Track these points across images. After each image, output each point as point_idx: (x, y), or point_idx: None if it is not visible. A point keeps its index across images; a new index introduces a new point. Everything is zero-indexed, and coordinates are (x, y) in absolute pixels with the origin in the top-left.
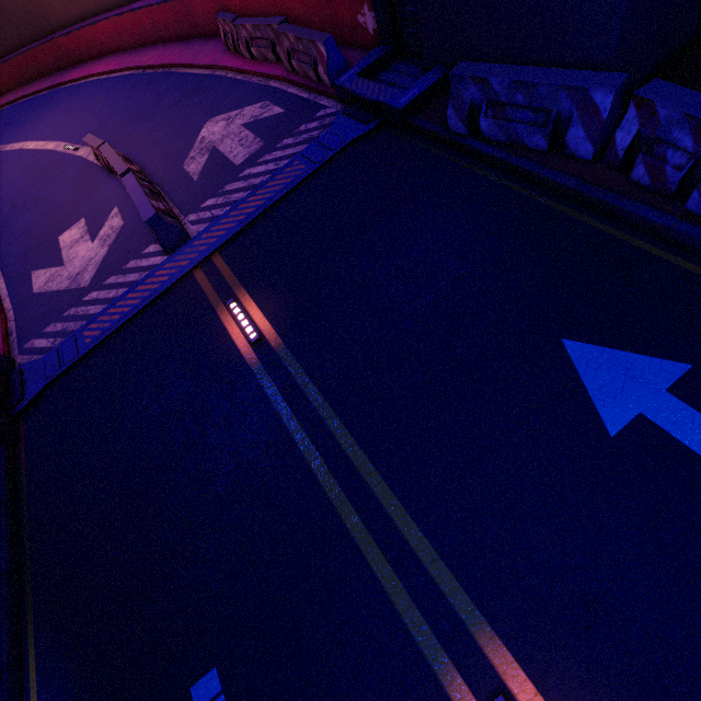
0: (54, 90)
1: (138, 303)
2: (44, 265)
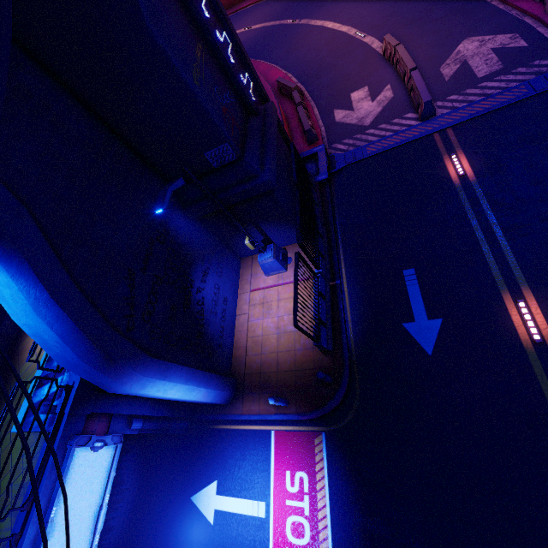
0: None
1: (399, 142)
2: (341, 108)
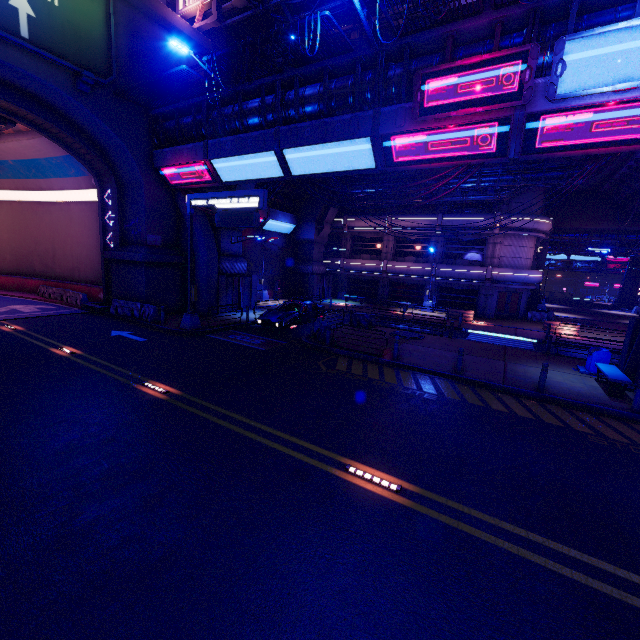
0: None
1: None
2: None
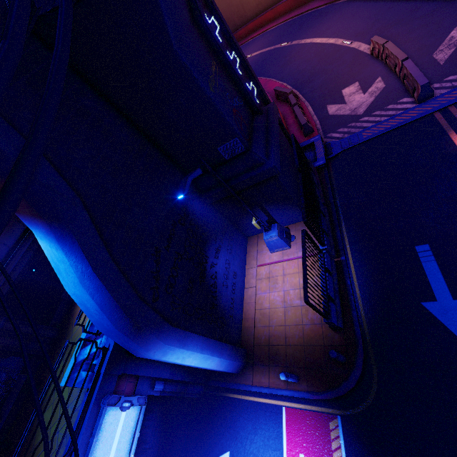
0: (330, 5)
1: (396, 124)
2: (334, 103)
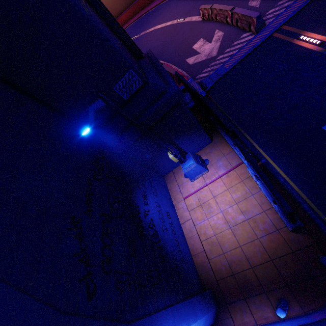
0: (158, 6)
1: (248, 51)
2: (190, 56)
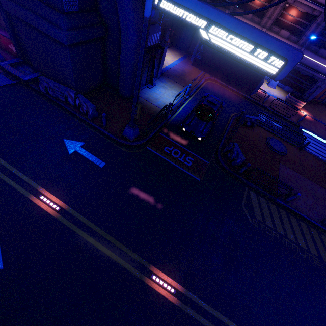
0: None
1: None
2: None
